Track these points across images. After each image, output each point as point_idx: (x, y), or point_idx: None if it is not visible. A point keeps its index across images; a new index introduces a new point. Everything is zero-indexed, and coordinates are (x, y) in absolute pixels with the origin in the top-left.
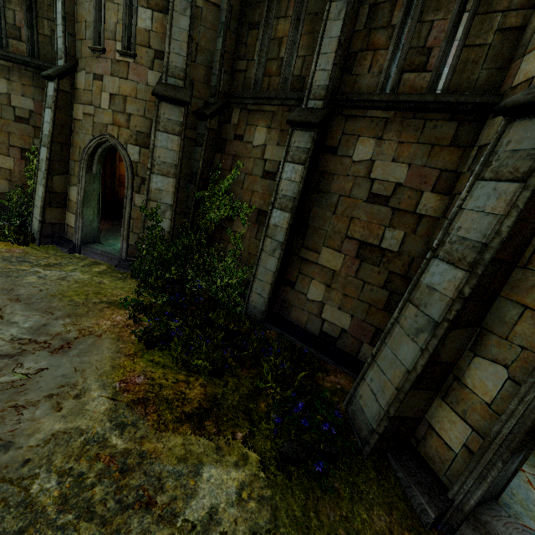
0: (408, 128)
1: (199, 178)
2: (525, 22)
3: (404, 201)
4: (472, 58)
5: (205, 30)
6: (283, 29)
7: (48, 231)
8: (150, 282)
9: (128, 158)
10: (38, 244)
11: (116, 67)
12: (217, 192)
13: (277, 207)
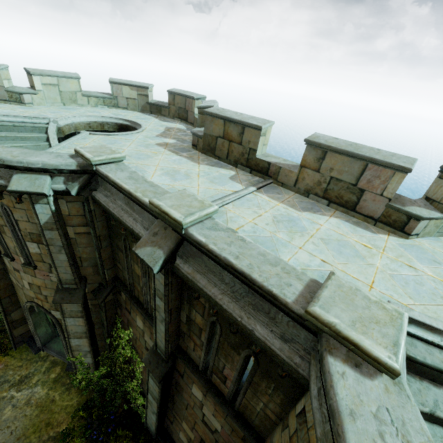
0: (219, 406)
1: (106, 329)
2: (276, 422)
3: (221, 442)
4: (250, 407)
5: (83, 248)
6: (138, 271)
7: (19, 339)
8: (80, 414)
9: (53, 319)
10: (15, 350)
11: (26, 269)
12: (120, 341)
13: (150, 393)
